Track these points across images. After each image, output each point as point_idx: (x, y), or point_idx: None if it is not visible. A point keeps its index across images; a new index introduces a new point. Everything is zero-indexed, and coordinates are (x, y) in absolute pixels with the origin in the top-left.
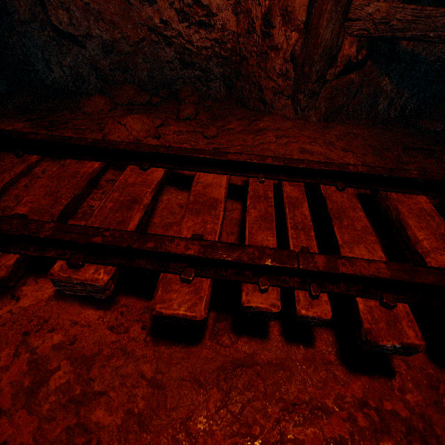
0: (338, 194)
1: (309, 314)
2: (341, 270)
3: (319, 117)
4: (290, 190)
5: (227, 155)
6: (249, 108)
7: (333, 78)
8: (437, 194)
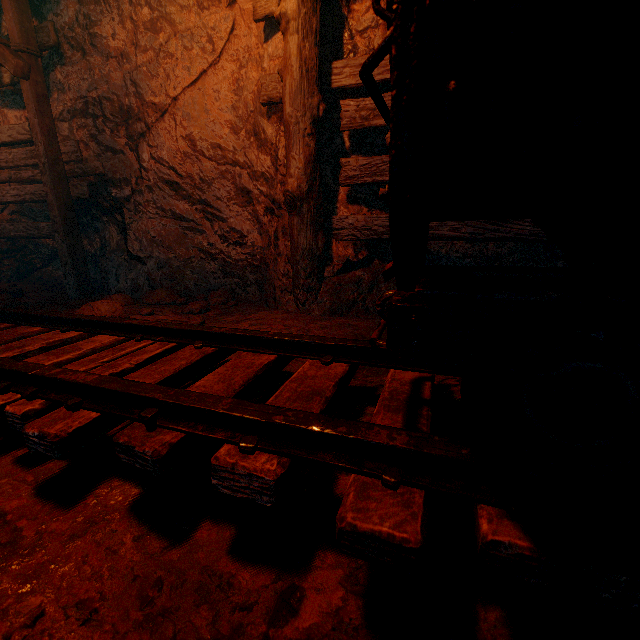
0: (191, 350)
1: (10, 410)
2: (59, 376)
3: (323, 311)
4: (153, 346)
5: (126, 320)
6: (268, 307)
7: (333, 275)
8: (287, 353)
